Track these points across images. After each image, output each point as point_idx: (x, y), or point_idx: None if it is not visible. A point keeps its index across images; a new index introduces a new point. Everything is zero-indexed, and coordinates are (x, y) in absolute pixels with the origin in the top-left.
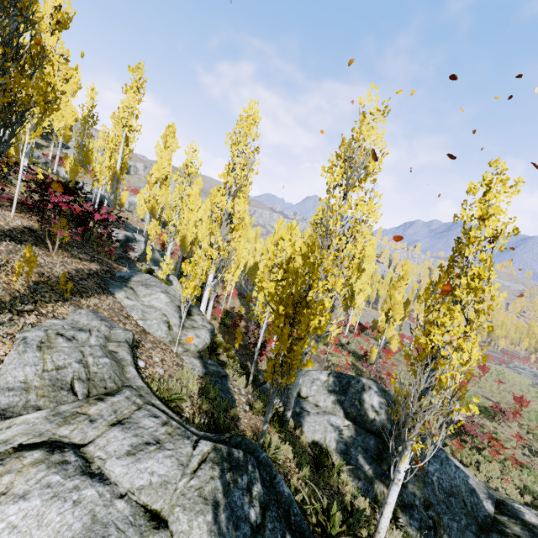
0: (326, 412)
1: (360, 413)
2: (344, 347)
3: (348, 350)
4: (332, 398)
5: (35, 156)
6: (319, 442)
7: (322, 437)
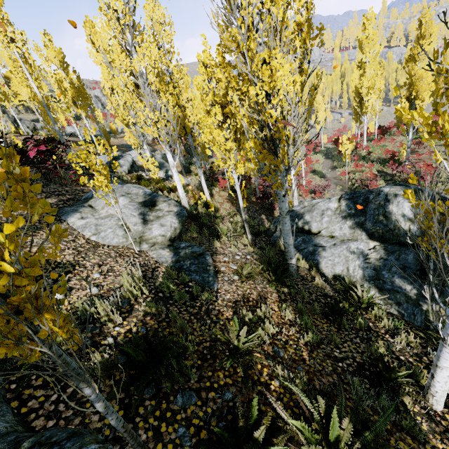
0: (344, 240)
1: (387, 228)
2: (365, 159)
3: (371, 160)
4: (348, 223)
5: (40, 128)
6: (341, 275)
7: (344, 269)
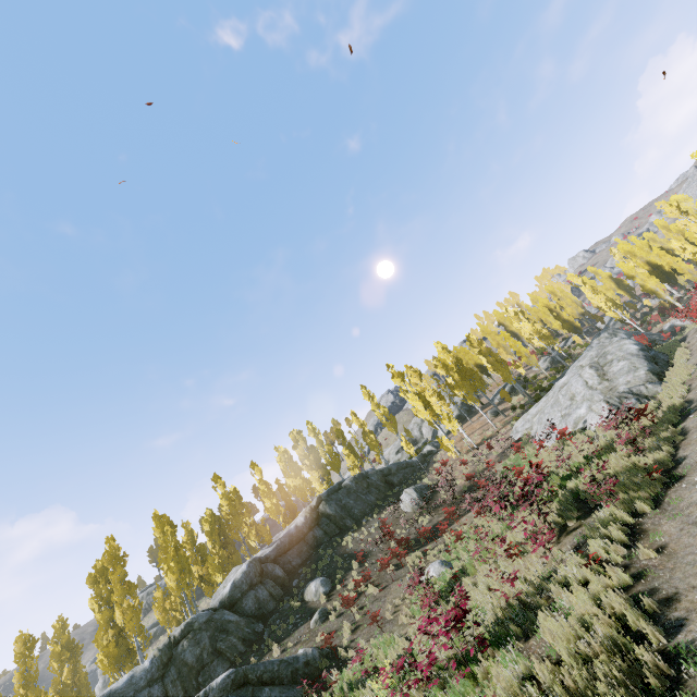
0: None
1: None
2: None
3: None
4: None
5: None
6: None
7: None
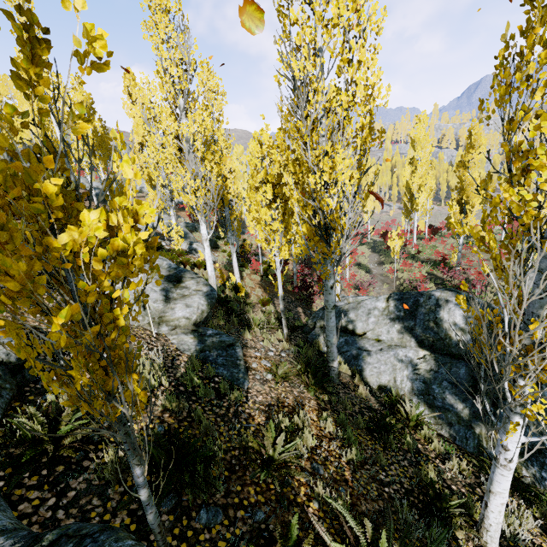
0: (392, 346)
1: (438, 336)
2: (415, 258)
3: (421, 260)
4: (397, 326)
5: None
6: (388, 386)
7: (390, 379)
